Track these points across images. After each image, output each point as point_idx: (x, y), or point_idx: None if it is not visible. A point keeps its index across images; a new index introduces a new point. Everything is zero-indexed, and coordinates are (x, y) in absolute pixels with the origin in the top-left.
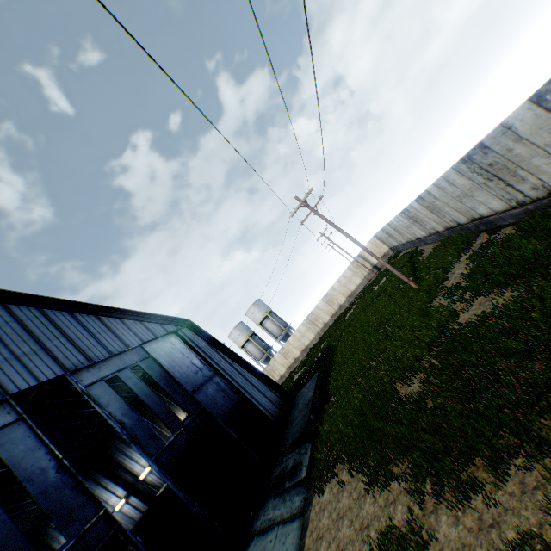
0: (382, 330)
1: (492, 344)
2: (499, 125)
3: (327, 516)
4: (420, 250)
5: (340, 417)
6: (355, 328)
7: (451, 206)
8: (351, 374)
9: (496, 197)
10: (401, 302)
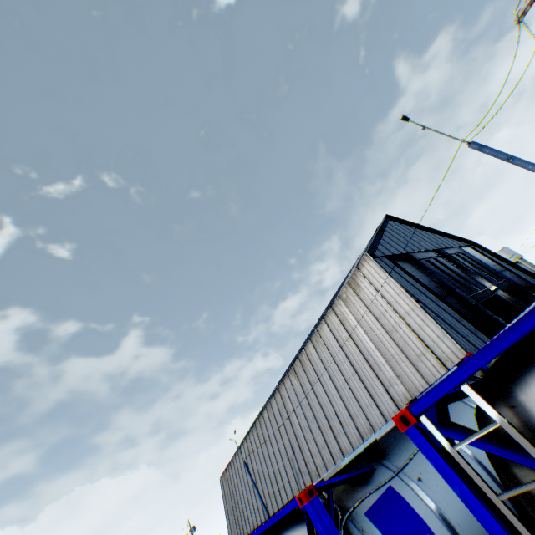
0: None
1: None
2: None
3: None
4: None
5: None
6: None
7: None
8: None
9: None
10: None
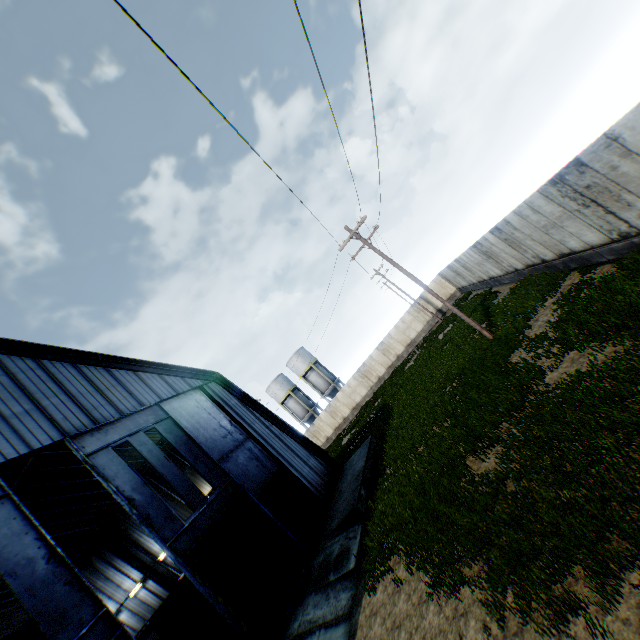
0: (448, 387)
1: (592, 414)
2: (602, 135)
3: (380, 624)
4: (494, 291)
5: (397, 496)
6: (416, 384)
7: (535, 238)
8: (411, 442)
9: (592, 228)
10: (472, 355)
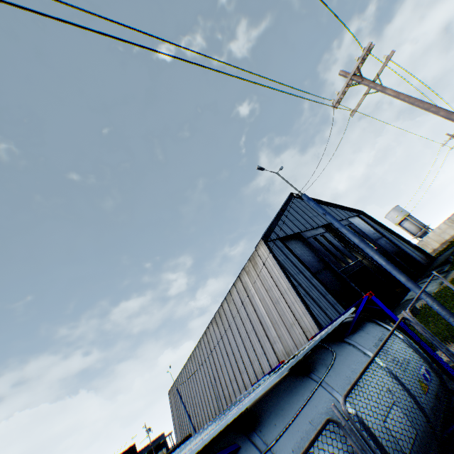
0: None
1: None
2: None
3: None
4: None
5: None
6: None
7: None
8: None
9: None
10: None
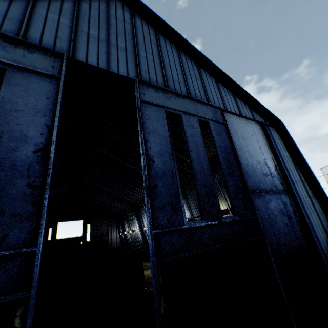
0: None
1: None
2: None
3: None
4: None
5: None
6: None
7: None
8: None
9: None
10: None
